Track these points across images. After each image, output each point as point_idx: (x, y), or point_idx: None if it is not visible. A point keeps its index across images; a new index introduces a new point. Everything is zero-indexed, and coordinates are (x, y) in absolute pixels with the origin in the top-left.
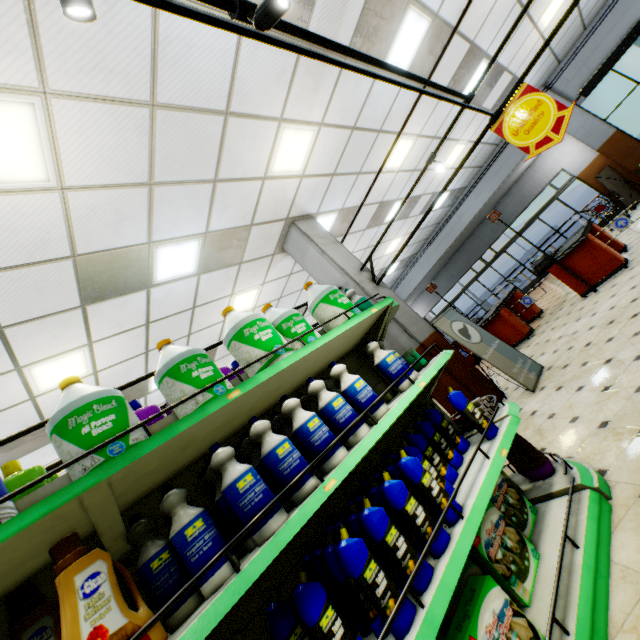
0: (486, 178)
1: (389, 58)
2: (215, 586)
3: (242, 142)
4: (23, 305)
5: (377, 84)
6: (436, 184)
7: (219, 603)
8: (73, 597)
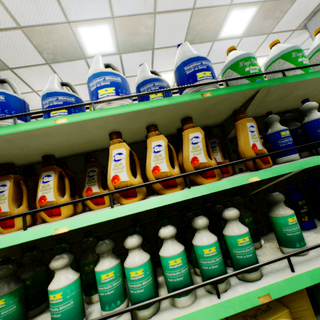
0: None
1: None
2: (289, 160)
3: None
4: (164, 38)
5: None
6: None
7: (312, 160)
8: (246, 129)
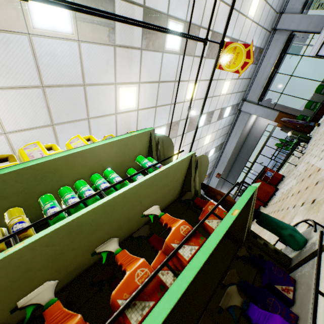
0: (231, 137)
1: None
2: None
3: None
4: None
5: None
6: (204, 150)
7: None
8: None
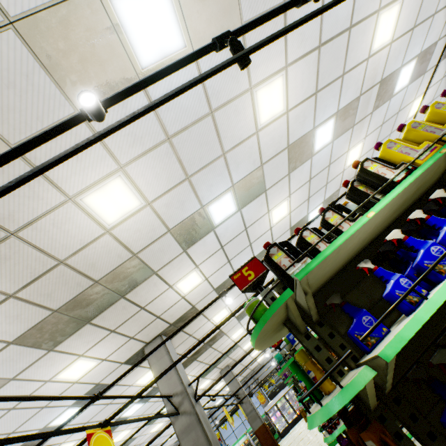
0: None
1: (395, 90)
2: None
3: (334, 167)
4: None
5: (391, 102)
6: None
7: None
8: None
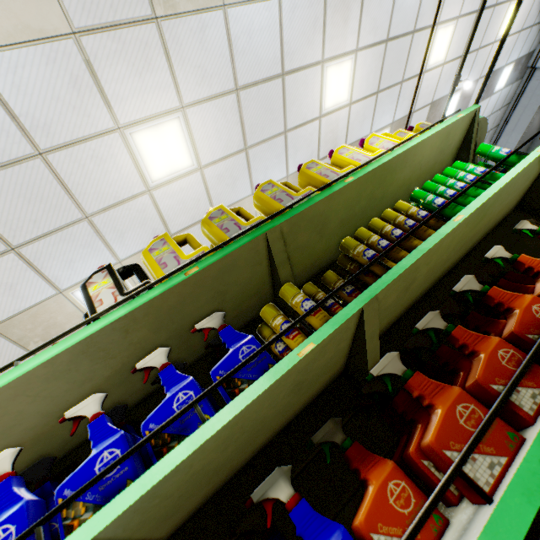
0: (506, 132)
1: None
2: None
3: None
4: None
5: None
6: None
7: None
8: None
